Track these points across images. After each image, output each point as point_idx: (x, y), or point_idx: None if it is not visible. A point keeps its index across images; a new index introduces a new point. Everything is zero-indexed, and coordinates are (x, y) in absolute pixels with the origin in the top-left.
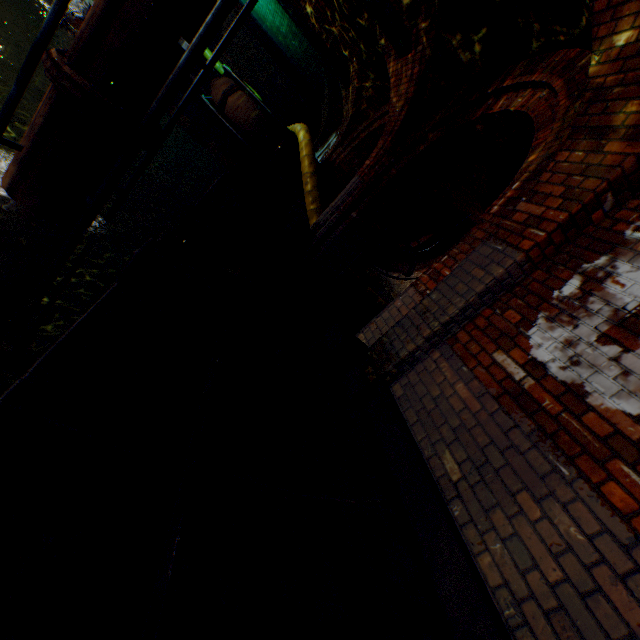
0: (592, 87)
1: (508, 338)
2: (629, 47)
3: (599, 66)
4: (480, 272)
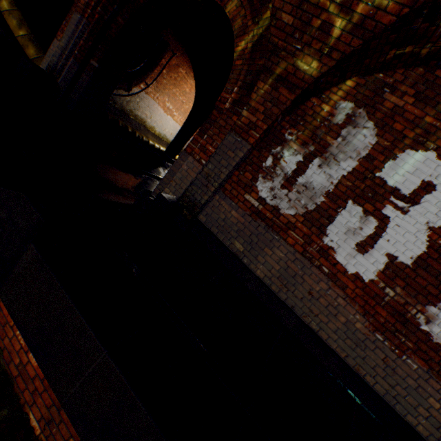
0: (272, 43)
1: (249, 187)
2: (289, 28)
3: (275, 29)
4: (232, 154)
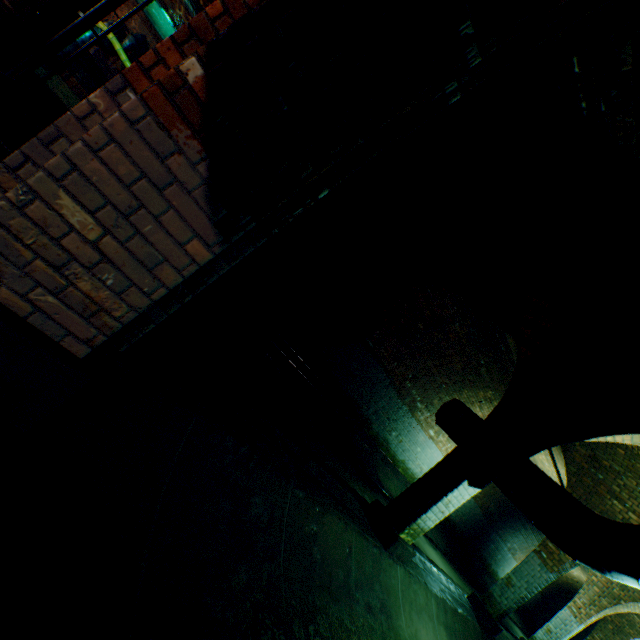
0: None
1: None
2: None
3: None
4: None
